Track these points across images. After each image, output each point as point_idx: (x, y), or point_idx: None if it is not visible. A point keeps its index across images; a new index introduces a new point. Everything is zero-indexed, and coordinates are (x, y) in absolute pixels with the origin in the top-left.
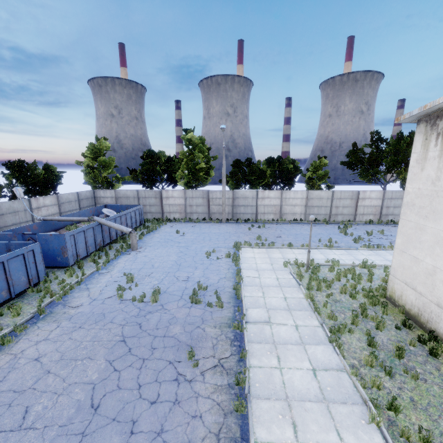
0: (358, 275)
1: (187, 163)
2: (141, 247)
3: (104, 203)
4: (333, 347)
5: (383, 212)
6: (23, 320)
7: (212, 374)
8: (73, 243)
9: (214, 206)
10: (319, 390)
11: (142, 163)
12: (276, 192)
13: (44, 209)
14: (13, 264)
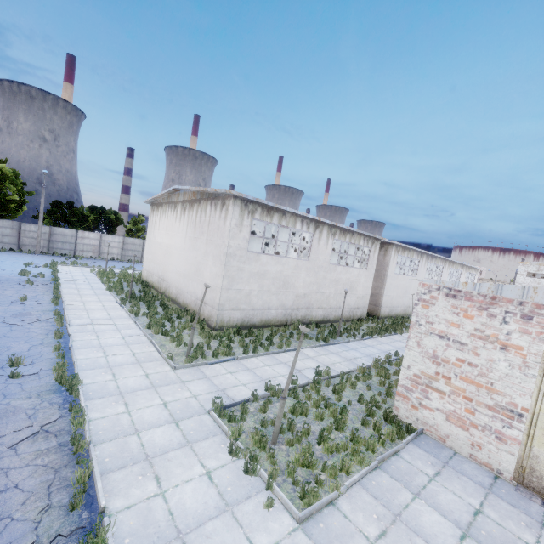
0: (134, 275)
1: None
2: None
3: None
4: (104, 283)
5: None
6: None
7: (42, 286)
8: None
9: (27, 238)
10: (92, 288)
11: None
12: (96, 234)
13: None
14: None
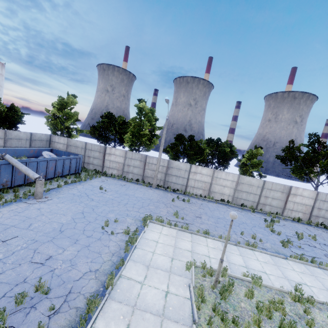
0: (291, 324)
1: (134, 128)
2: (47, 197)
3: (57, 147)
4: None
5: (314, 213)
6: None
7: None
8: None
9: (149, 170)
10: None
11: (99, 121)
12: (209, 169)
13: None
14: None
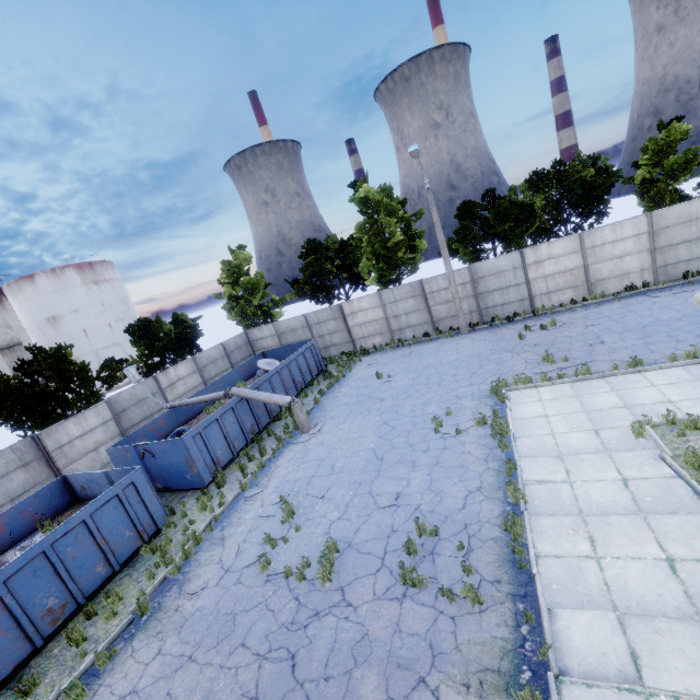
0: None
1: (371, 243)
2: (316, 423)
3: (265, 347)
4: None
5: None
6: (115, 633)
7: None
8: (203, 447)
9: (440, 306)
10: None
11: (303, 267)
12: (566, 240)
13: (180, 384)
14: (104, 517)
